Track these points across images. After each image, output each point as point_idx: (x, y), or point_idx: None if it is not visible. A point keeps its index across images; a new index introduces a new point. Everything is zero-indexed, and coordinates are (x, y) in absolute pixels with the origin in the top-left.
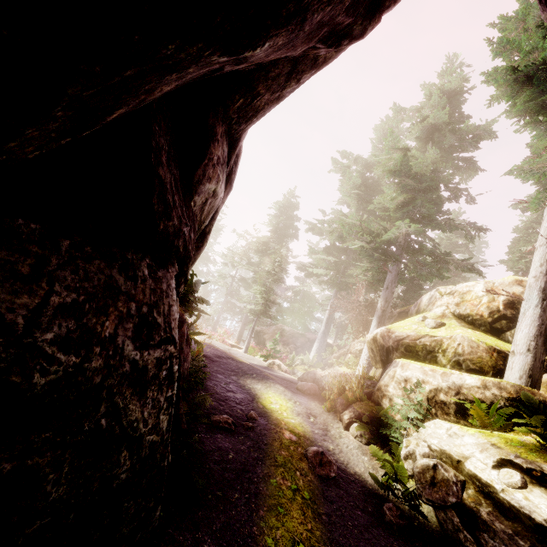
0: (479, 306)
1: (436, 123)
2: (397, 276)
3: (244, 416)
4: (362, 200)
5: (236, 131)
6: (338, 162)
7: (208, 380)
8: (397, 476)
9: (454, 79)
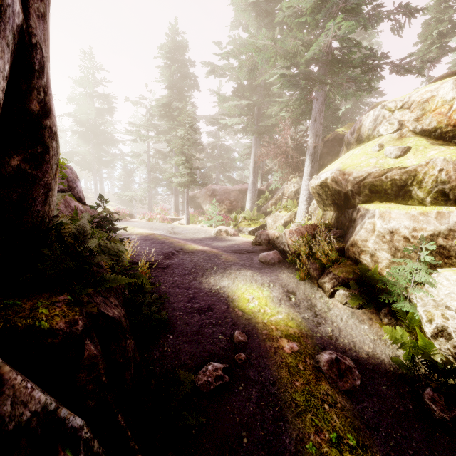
0: (450, 114)
1: None
2: (324, 103)
3: (229, 342)
4: (262, 12)
5: None
6: None
7: (169, 307)
8: (438, 368)
9: None
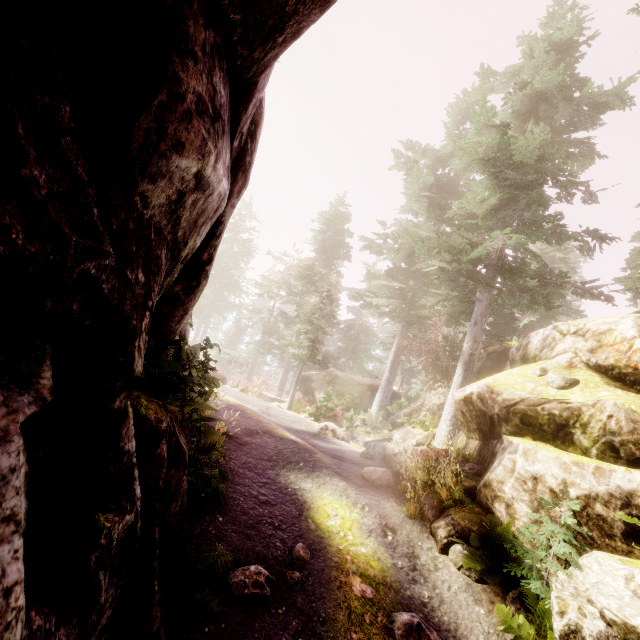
0: (629, 353)
1: (543, 89)
2: (489, 307)
3: (286, 554)
4: (435, 205)
5: (245, 62)
6: (401, 156)
7: (231, 487)
8: None
9: (567, 25)
